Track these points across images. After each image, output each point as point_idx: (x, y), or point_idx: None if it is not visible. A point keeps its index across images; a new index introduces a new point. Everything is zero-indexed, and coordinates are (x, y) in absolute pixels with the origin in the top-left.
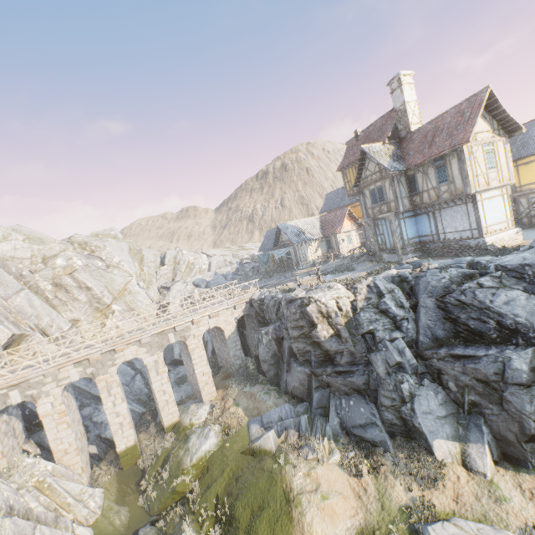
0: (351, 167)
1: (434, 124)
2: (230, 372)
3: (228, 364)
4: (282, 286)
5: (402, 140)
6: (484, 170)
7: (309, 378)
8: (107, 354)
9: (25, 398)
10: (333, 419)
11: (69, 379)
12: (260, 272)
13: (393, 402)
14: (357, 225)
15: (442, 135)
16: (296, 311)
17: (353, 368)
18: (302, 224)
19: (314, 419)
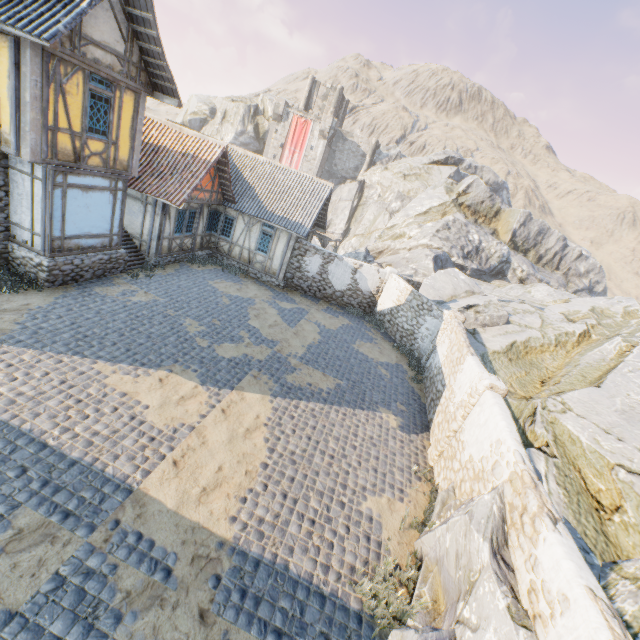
0: None
1: None
2: None
3: None
4: None
5: None
6: None
7: None
8: None
9: None
10: None
11: None
12: None
13: None
14: None
15: None
16: None
17: None
18: None
19: None
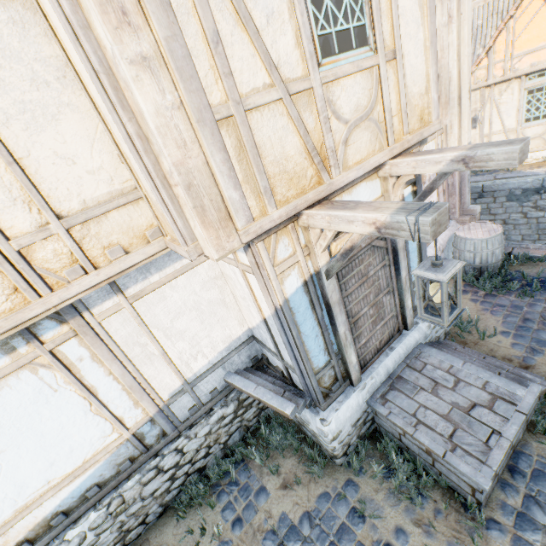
0: None
1: None
2: None
3: None
4: None
5: None
6: None
7: None
8: None
9: None
10: None
11: None
12: None
13: None
14: None
15: None
16: None
17: None
18: None
19: None
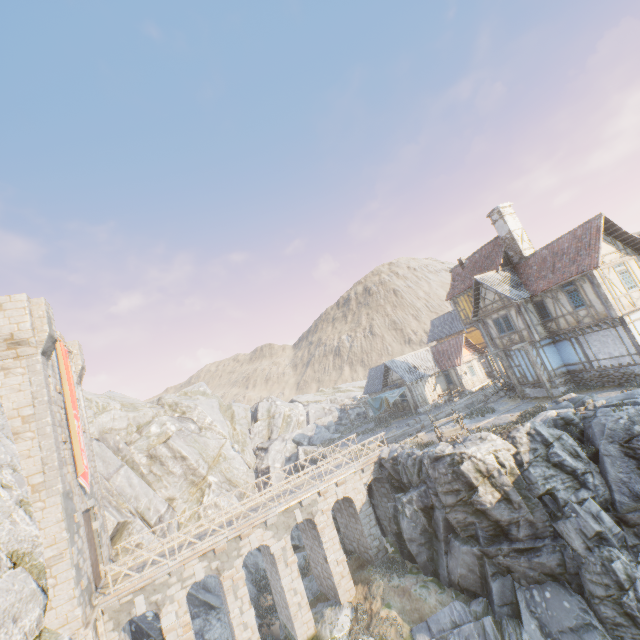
0: (463, 295)
1: (550, 250)
2: (365, 558)
3: (362, 546)
4: (412, 438)
5: (516, 266)
6: (623, 290)
7: (480, 561)
8: (232, 541)
9: (149, 605)
10: (528, 620)
11: (194, 577)
12: (368, 419)
13: (607, 590)
14: (477, 353)
15: (564, 261)
16: (446, 471)
17: (537, 543)
18: (412, 358)
19: (501, 622)
